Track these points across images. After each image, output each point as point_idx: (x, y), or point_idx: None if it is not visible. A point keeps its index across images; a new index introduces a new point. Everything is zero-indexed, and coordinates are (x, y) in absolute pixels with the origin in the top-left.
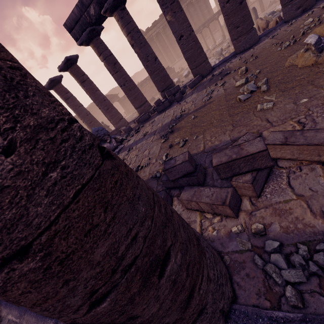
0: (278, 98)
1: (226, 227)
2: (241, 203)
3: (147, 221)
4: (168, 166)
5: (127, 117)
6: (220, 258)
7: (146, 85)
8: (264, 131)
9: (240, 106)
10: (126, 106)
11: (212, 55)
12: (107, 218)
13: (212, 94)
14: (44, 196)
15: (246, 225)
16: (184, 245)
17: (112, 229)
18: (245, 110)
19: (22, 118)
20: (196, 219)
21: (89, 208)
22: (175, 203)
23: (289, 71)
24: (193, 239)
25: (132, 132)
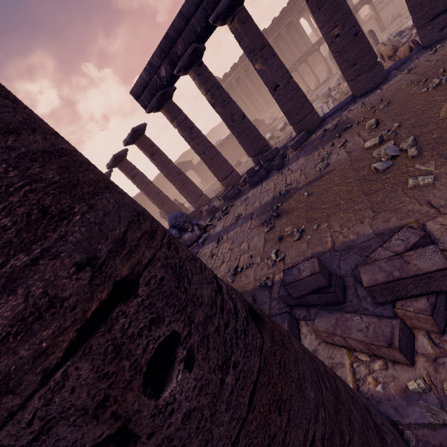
0: (440, 169)
1: (396, 380)
2: (415, 341)
3: (320, 412)
4: (289, 279)
5: (206, 189)
6: (400, 436)
7: (227, 146)
8: (428, 221)
9: (379, 179)
10: (203, 174)
11: (315, 97)
12: (283, 423)
13: (329, 159)
14: (224, 411)
15: (431, 380)
16: (363, 435)
17: (289, 436)
18: (388, 186)
19: (193, 316)
20: (343, 362)
21: (265, 414)
22: (304, 330)
23: None
24: (367, 419)
25: (219, 214)
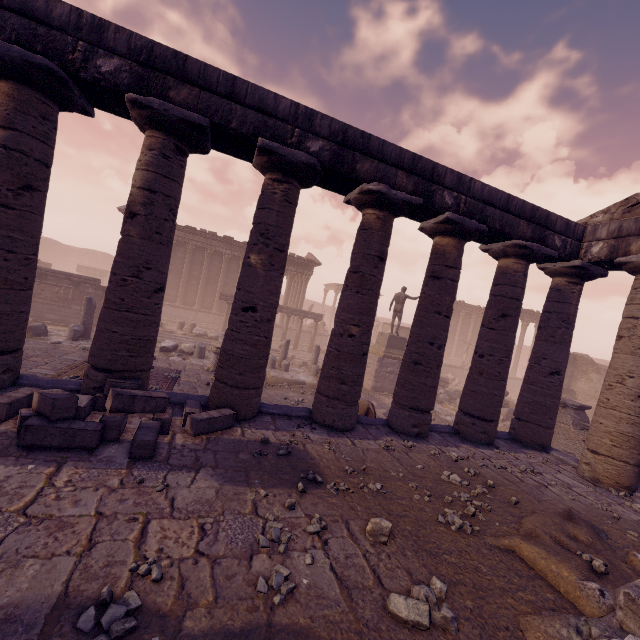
0: None
1: None
2: None
3: None
4: None
5: None
6: None
7: (53, 285)
8: None
9: None
10: None
11: None
12: None
13: (290, 560)
14: None
15: None
16: None
17: None
18: None
19: None
20: None
21: None
22: None
23: None
24: None
25: None
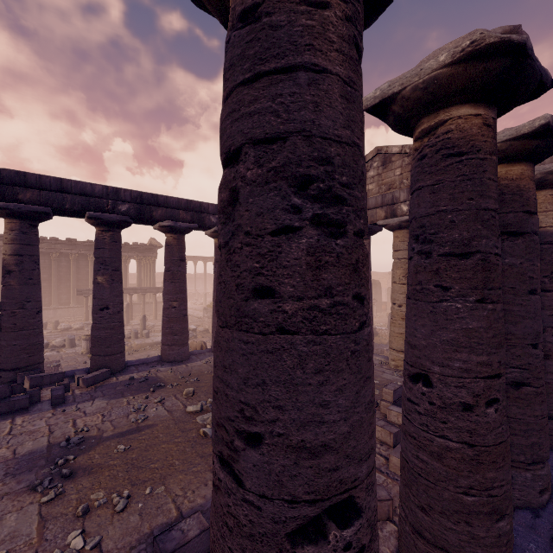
0: None
1: None
2: None
3: None
4: (172, 545)
5: None
6: None
7: None
8: None
9: (209, 443)
10: None
11: None
12: None
13: (146, 411)
14: None
15: None
16: None
17: None
18: None
19: None
20: None
21: None
22: None
23: None
24: None
25: None
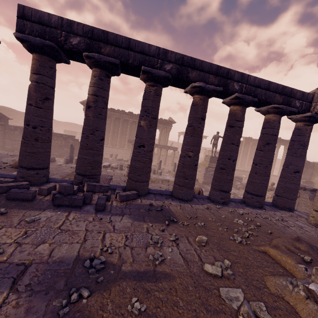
0: None
1: None
2: None
3: None
4: None
5: None
6: None
7: (55, 139)
8: None
9: None
10: (8, 138)
11: None
12: None
13: (162, 249)
14: None
15: None
16: None
17: None
18: None
19: None
20: None
21: None
22: None
23: (292, 315)
24: None
25: None
